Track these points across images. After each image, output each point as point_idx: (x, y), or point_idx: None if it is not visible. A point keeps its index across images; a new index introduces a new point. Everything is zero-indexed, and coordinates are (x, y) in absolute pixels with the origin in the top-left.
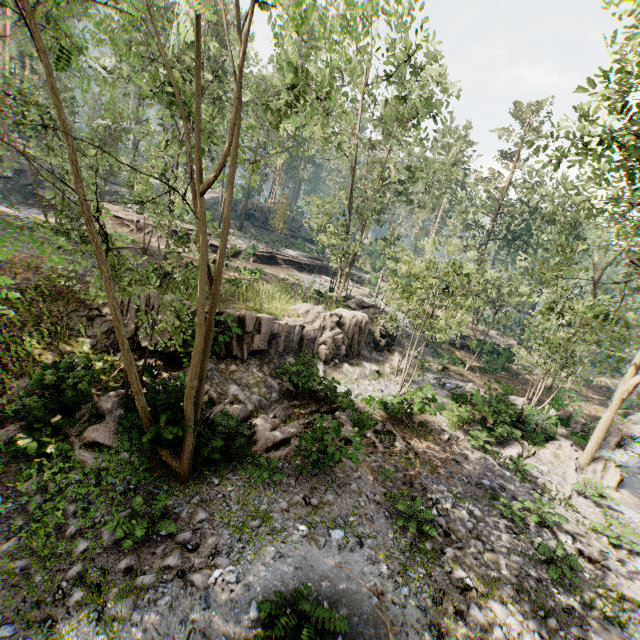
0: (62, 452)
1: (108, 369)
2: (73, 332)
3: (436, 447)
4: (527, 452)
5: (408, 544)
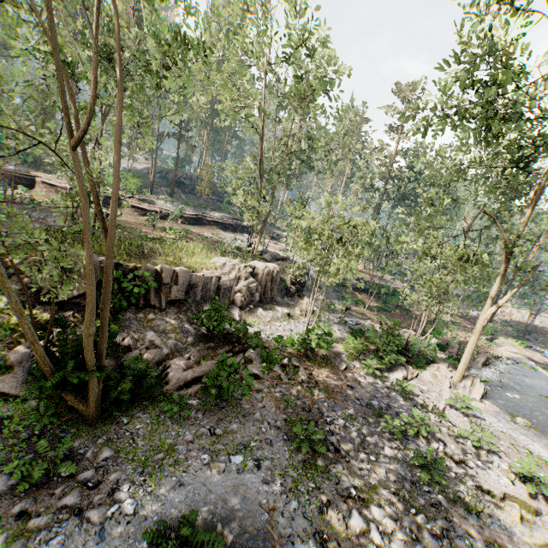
0: None
1: None
2: None
3: (335, 376)
4: (411, 375)
5: (301, 462)
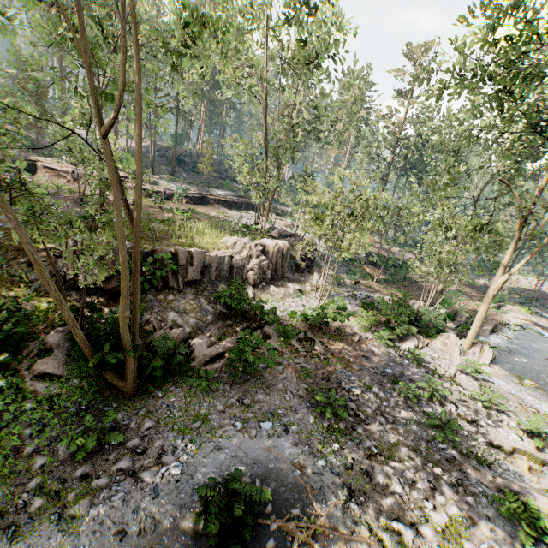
0: (14, 385)
1: (53, 308)
2: (16, 278)
3: (349, 347)
4: (422, 344)
5: (325, 426)
